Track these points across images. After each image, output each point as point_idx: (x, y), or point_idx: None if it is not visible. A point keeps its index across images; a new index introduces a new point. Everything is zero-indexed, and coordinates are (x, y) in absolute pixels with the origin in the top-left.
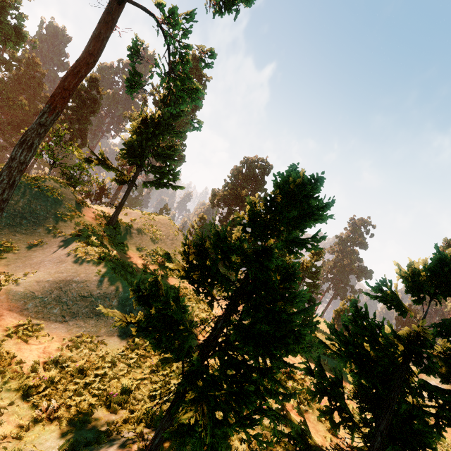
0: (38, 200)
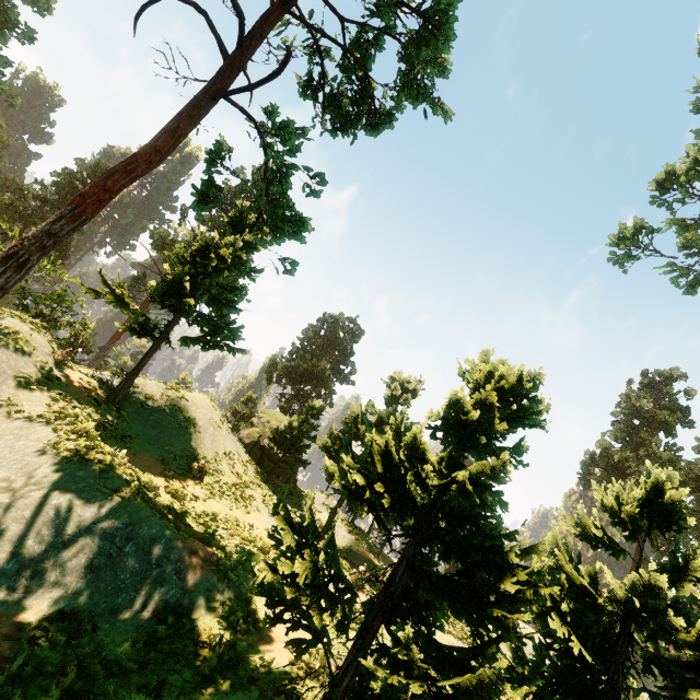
0: None
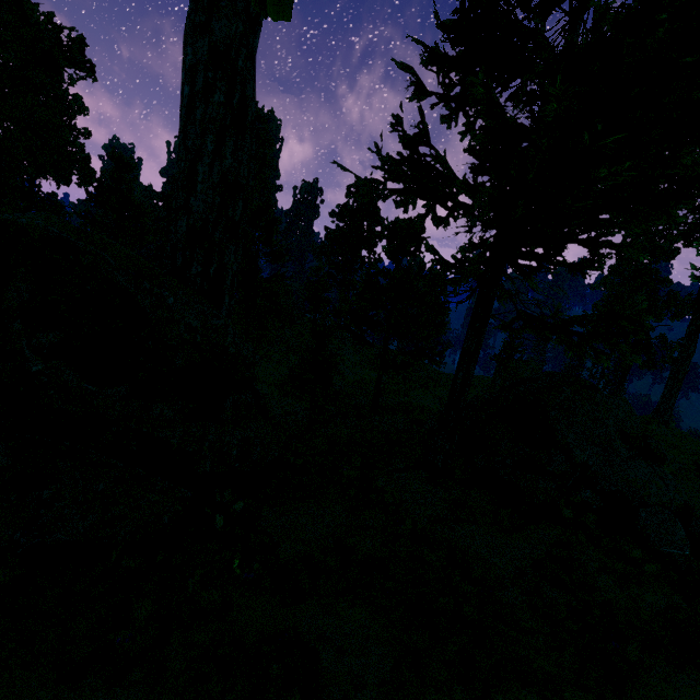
0: None
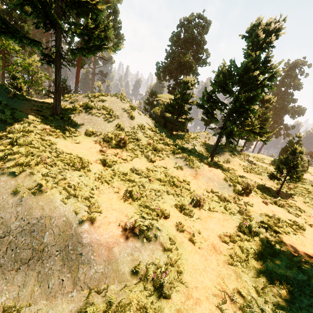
0: None
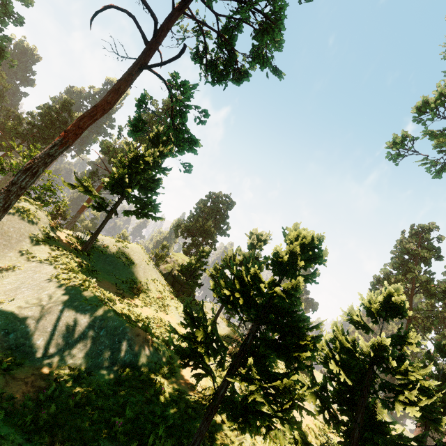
0: (11, 222)
